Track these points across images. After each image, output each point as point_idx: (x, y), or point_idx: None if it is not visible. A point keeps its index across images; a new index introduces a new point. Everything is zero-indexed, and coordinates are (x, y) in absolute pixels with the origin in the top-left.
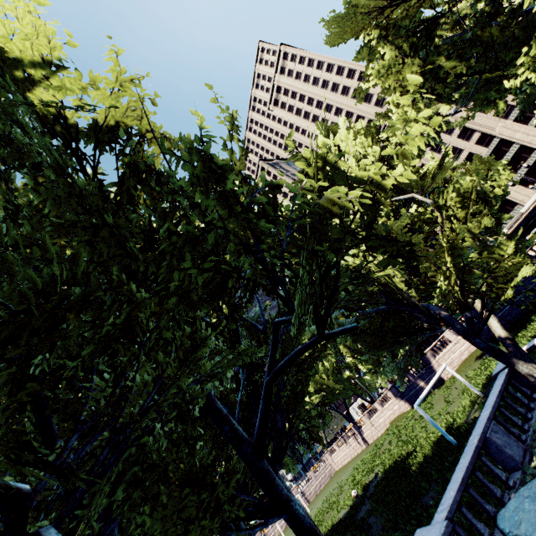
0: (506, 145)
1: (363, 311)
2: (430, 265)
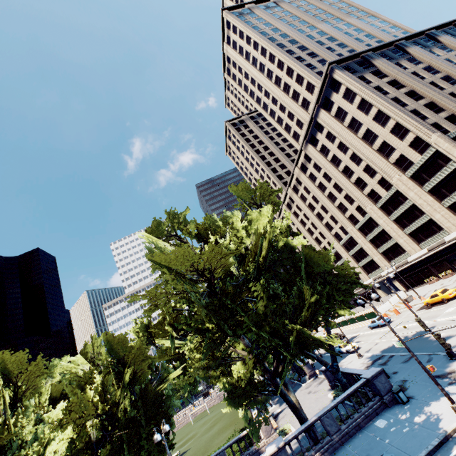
0: (402, 196)
1: None
2: None
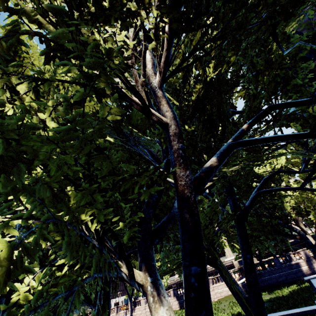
0: None
1: (257, 212)
2: (312, 206)
